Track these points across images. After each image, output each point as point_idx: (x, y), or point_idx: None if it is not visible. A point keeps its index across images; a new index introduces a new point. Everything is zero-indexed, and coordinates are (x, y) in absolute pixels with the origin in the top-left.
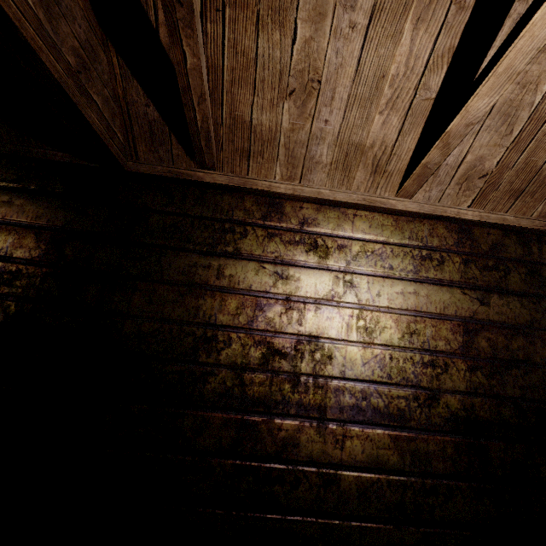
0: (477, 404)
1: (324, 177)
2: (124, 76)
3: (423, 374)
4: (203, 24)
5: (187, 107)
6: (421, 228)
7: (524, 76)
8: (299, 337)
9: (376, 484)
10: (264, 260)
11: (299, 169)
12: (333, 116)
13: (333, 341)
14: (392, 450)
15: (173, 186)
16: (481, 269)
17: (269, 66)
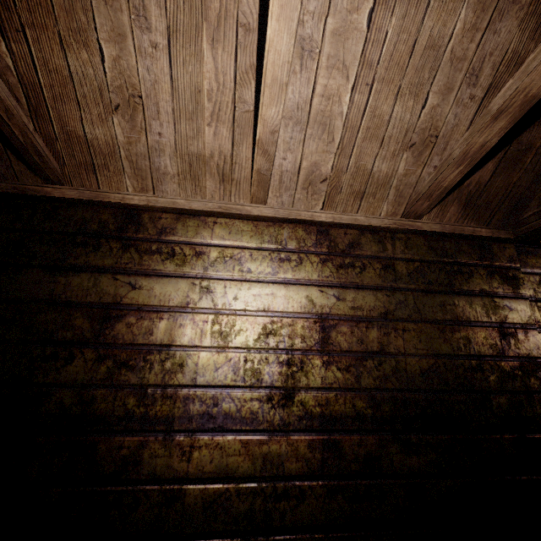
0: (332, 399)
1: (176, 188)
2: None
3: (278, 374)
4: (7, 43)
5: None
6: (280, 231)
7: (325, 89)
8: (150, 347)
9: (224, 494)
10: (117, 271)
11: (149, 180)
12: (165, 129)
13: (185, 348)
14: (243, 456)
15: (23, 202)
16: (338, 267)
17: (86, 83)
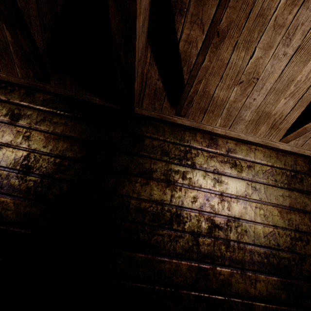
0: None
1: (243, 127)
2: (150, 63)
3: (296, 245)
4: None
5: (188, 85)
6: (290, 159)
7: None
8: (229, 217)
9: None
10: (208, 170)
11: (231, 121)
12: (259, 97)
13: (247, 221)
14: (283, 291)
15: (158, 123)
16: None
17: (233, 68)
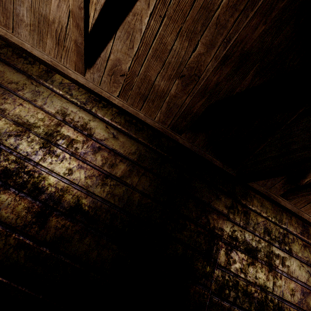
0: None
1: None
2: None
3: None
4: None
5: None
6: None
7: None
8: None
9: None
10: (302, 261)
11: None
12: None
13: None
14: None
15: (260, 197)
16: None
17: None
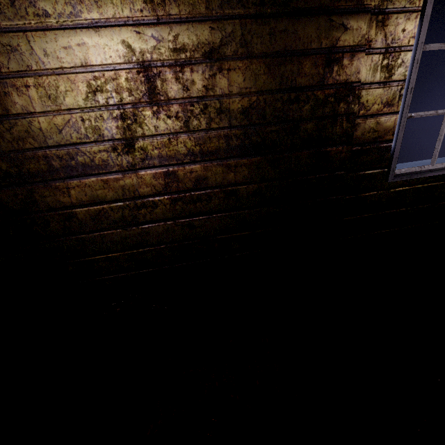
0: (166, 143)
1: None
2: None
3: (116, 128)
4: None
5: None
6: None
7: None
8: None
9: (103, 211)
10: None
11: None
12: None
13: (23, 116)
14: (108, 189)
15: None
16: None
17: None
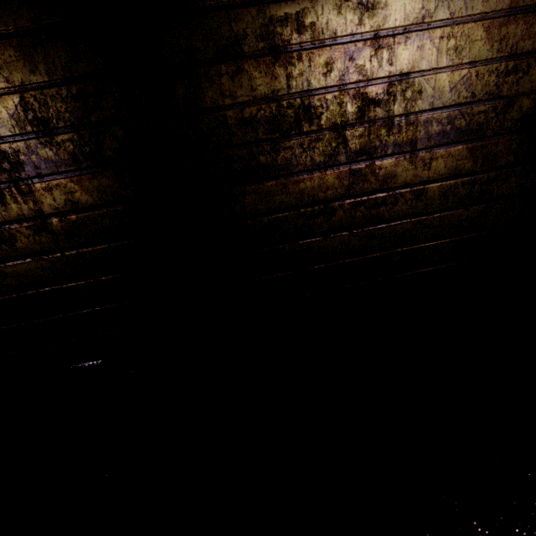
0: None
1: None
2: None
3: (505, 84)
4: None
5: None
6: None
7: None
8: (391, 79)
9: (453, 186)
10: None
11: None
12: None
13: (423, 74)
14: (468, 159)
15: None
16: None
17: None
